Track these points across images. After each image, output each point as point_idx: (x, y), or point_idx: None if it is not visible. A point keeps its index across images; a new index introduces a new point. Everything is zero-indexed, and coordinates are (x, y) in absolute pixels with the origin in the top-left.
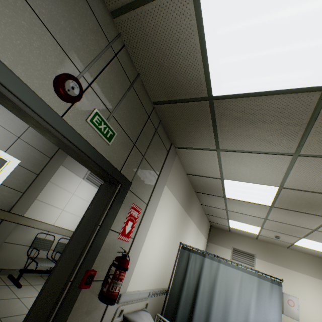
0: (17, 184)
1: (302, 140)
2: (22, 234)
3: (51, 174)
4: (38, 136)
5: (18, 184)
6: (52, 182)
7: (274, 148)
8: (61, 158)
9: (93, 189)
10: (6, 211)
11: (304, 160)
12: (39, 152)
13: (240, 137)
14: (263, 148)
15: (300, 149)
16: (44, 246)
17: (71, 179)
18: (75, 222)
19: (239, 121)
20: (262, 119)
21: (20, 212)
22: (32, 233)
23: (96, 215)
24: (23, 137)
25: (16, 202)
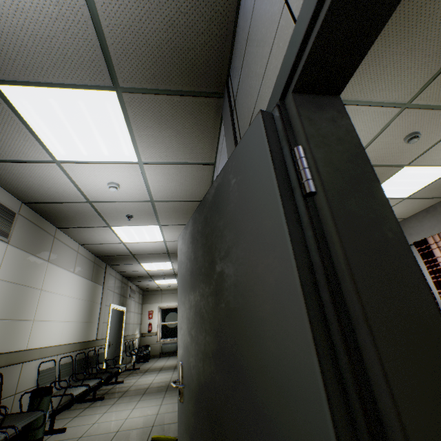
0: None
1: (430, 79)
2: None
3: None
4: None
5: None
6: None
7: (394, 95)
8: None
9: None
10: None
11: (406, 115)
12: None
13: (374, 70)
14: (382, 95)
15: (416, 96)
16: None
17: None
18: None
19: (399, 30)
20: (427, 32)
21: None
22: None
23: (358, 172)
24: None
25: None
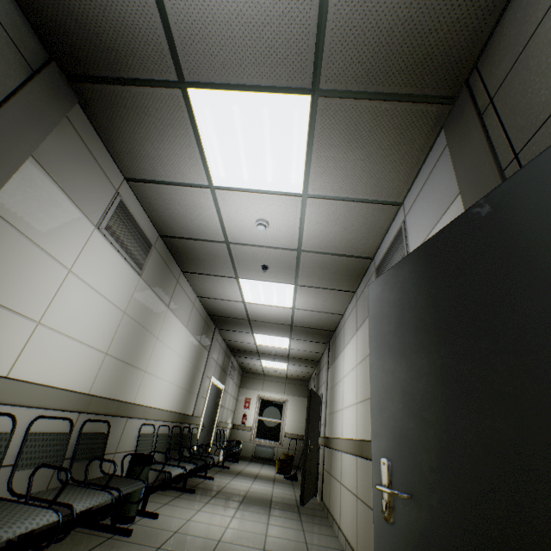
0: None
1: None
2: None
3: None
4: None
5: None
6: None
7: None
8: (30, 125)
9: (120, 265)
10: None
11: None
12: None
13: None
14: None
15: None
16: None
17: (64, 219)
18: (76, 363)
19: None
20: None
21: None
22: None
23: None
24: None
25: None
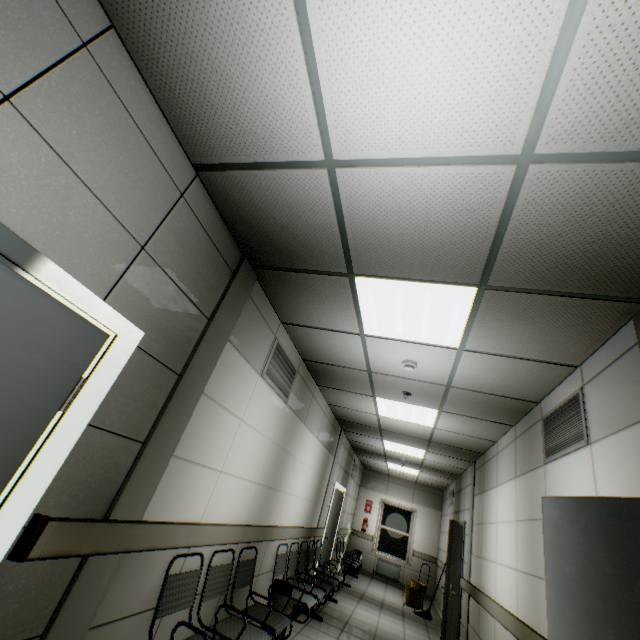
0: (130, 415)
1: None
2: (133, 581)
3: (208, 371)
4: (187, 245)
5: (132, 415)
6: (206, 395)
7: None
8: (229, 317)
9: (272, 399)
10: (98, 522)
11: None
12: (187, 299)
13: None
14: None
15: None
16: (183, 595)
17: (241, 378)
18: (239, 498)
19: None
20: None
21: (133, 509)
22: (155, 567)
23: None
24: (152, 245)
25: (124, 479)
